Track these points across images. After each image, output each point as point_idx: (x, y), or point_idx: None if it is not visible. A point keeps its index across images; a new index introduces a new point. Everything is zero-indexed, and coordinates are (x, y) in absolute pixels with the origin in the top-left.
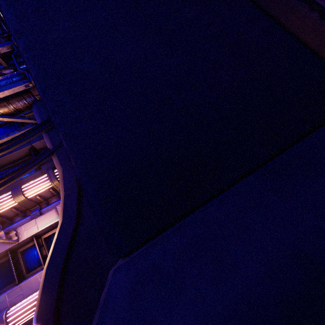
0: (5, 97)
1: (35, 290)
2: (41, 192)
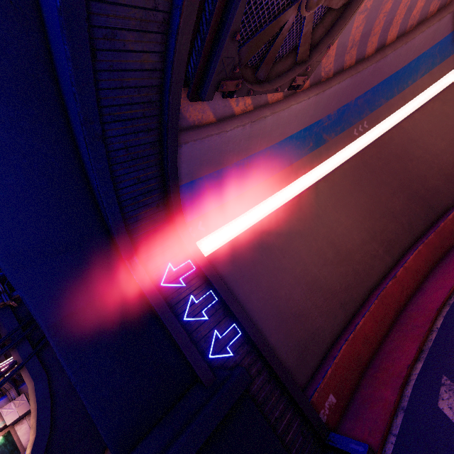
0: None
1: None
2: None
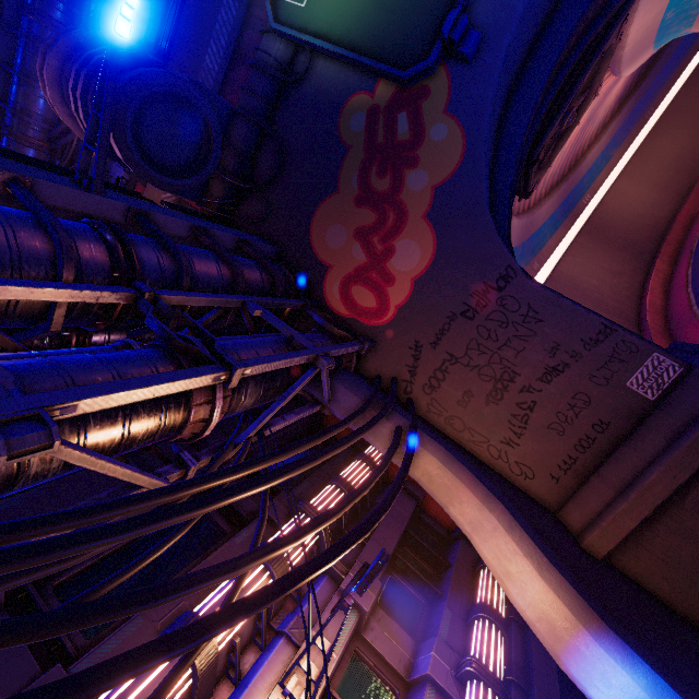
0: None
1: None
2: (301, 556)
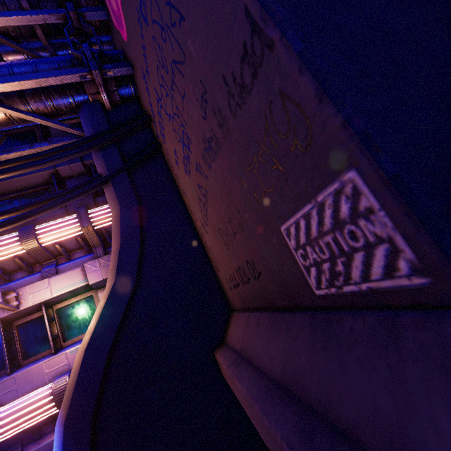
0: (45, 88)
1: (36, 385)
2: (63, 239)
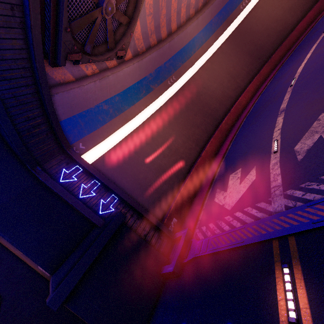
0: None
1: None
2: None
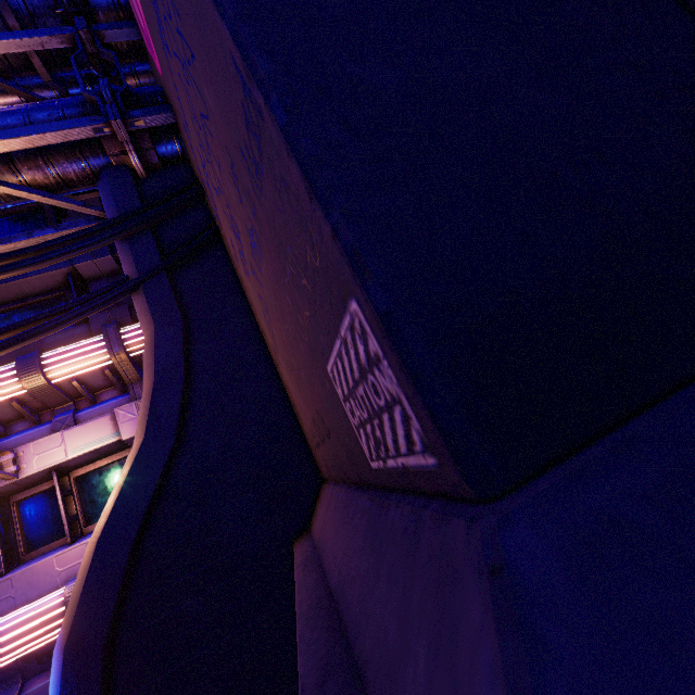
0: (43, 148)
1: (44, 590)
2: (84, 373)
